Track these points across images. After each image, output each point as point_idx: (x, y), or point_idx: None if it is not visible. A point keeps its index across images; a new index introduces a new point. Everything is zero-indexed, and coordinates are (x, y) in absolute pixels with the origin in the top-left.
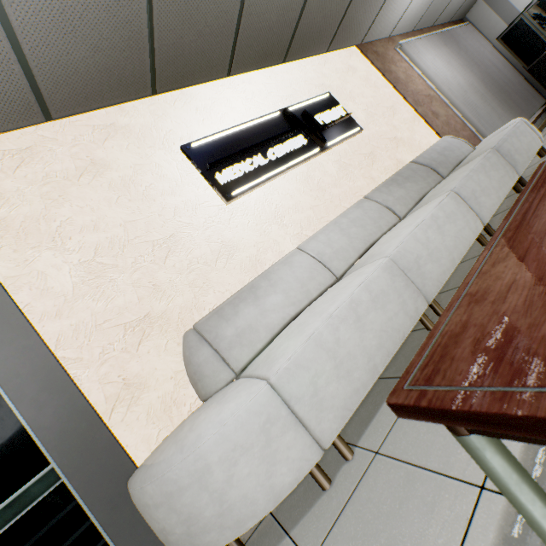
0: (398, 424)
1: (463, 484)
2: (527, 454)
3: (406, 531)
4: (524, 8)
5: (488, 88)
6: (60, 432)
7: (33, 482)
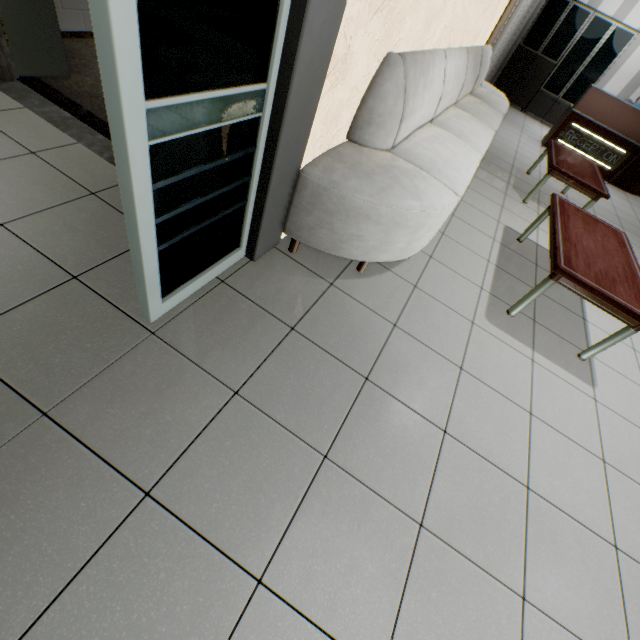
0: (438, 250)
1: (475, 285)
2: (493, 285)
3: (458, 290)
4: (578, 1)
5: (514, 31)
6: (310, 61)
7: (249, 91)
